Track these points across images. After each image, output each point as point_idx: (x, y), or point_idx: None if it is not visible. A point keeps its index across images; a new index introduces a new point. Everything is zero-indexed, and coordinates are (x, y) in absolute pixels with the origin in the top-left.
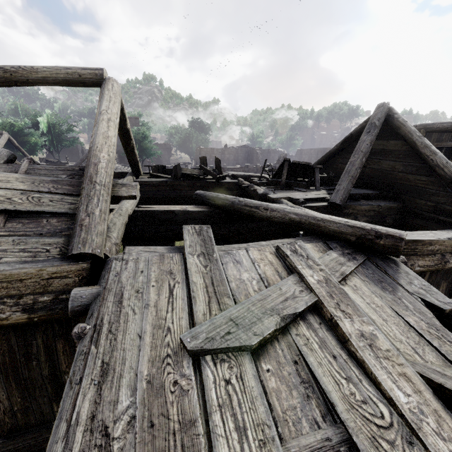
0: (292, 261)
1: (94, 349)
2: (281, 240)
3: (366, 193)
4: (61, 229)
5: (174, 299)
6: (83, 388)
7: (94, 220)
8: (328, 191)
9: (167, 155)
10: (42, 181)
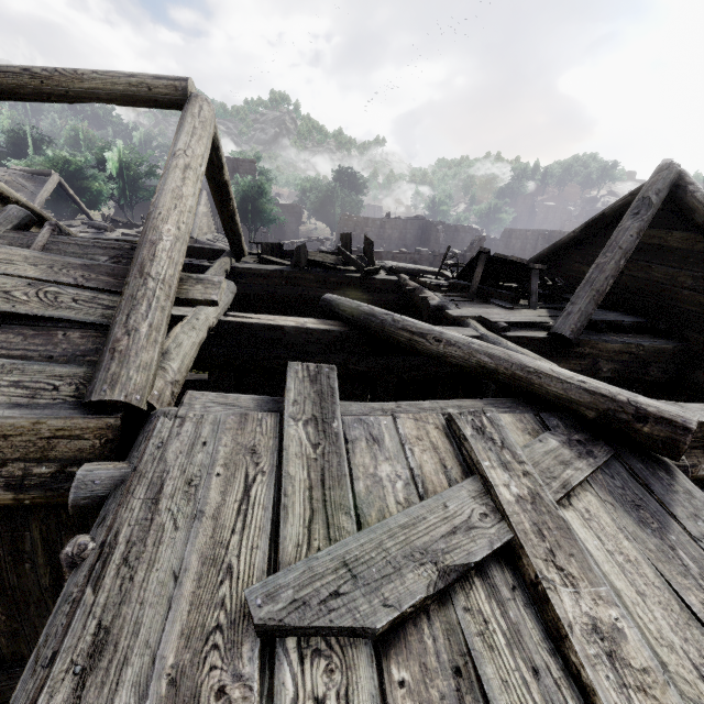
0: (472, 450)
1: (90, 597)
2: (458, 401)
3: (619, 321)
4: (85, 352)
5: (249, 507)
6: (52, 680)
7: (137, 343)
8: (550, 310)
9: (295, 224)
10: (66, 264)
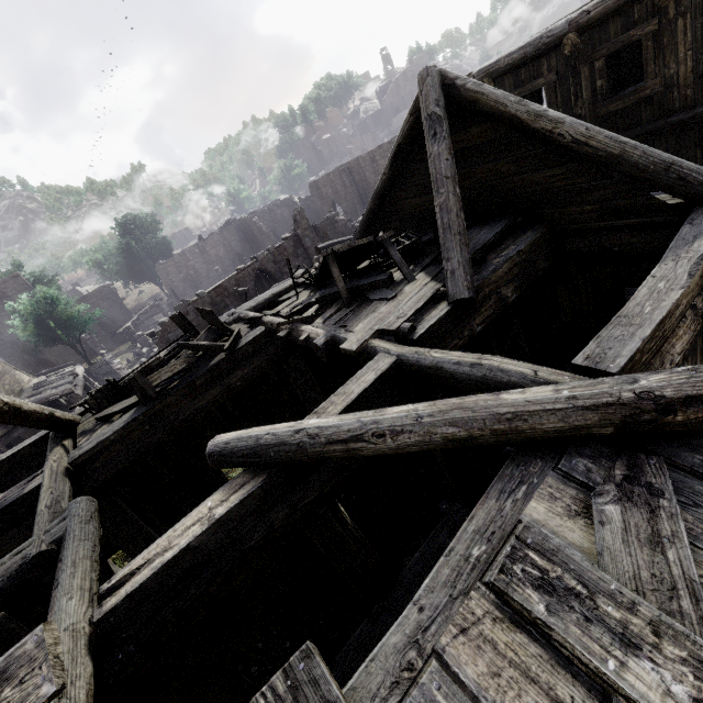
0: (575, 649)
1: None
2: (470, 523)
3: (488, 241)
4: None
5: None
6: None
7: None
8: (427, 271)
9: (116, 305)
10: None
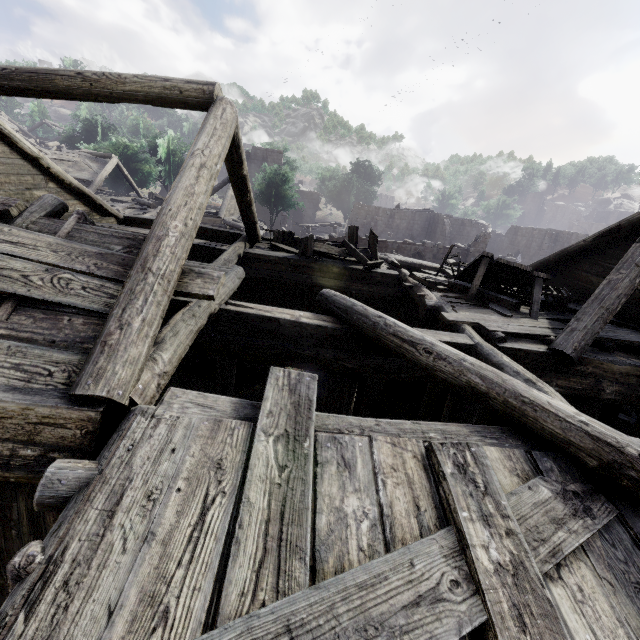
0: (450, 494)
1: (20, 626)
2: (442, 425)
3: (629, 341)
4: (84, 338)
5: (201, 535)
6: None
7: (128, 337)
8: (552, 322)
9: (312, 209)
10: (83, 252)
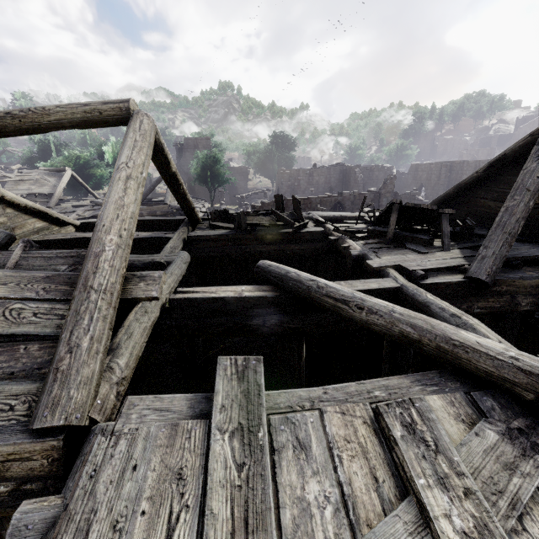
0: (404, 461)
1: None
2: (384, 380)
3: (533, 256)
4: (41, 364)
5: None
6: None
7: (78, 359)
8: (463, 250)
9: (243, 181)
10: (31, 279)
